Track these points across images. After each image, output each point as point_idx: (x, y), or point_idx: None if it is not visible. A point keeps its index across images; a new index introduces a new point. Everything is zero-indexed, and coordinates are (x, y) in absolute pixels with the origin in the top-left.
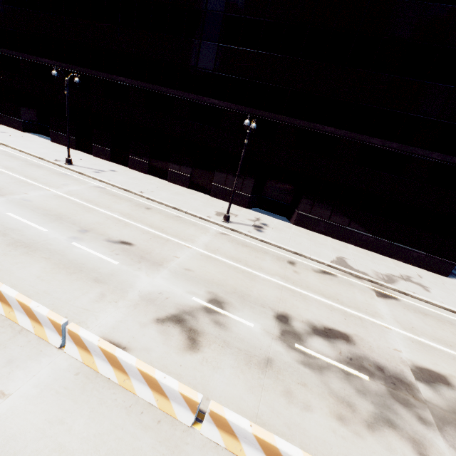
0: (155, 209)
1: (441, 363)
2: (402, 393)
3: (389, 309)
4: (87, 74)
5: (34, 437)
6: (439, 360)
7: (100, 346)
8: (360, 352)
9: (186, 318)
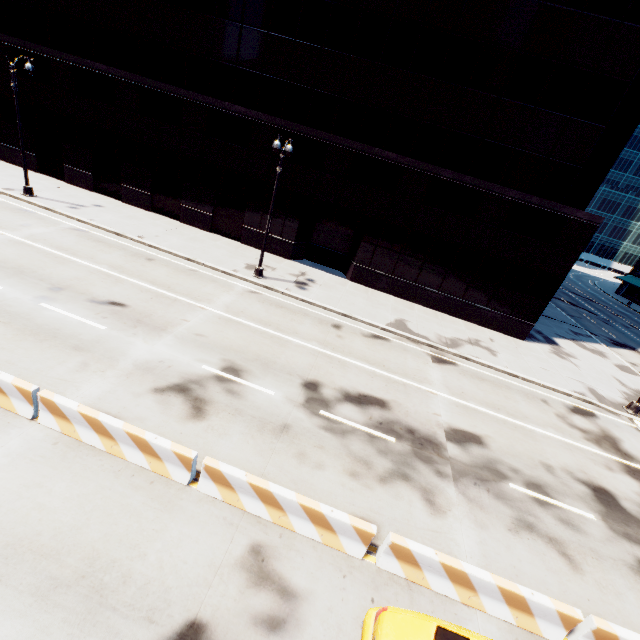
0: (160, 260)
1: (480, 425)
2: (428, 452)
3: (442, 375)
4: (46, 55)
5: (9, 499)
6: (480, 423)
7: (81, 412)
8: (393, 417)
9: (192, 387)
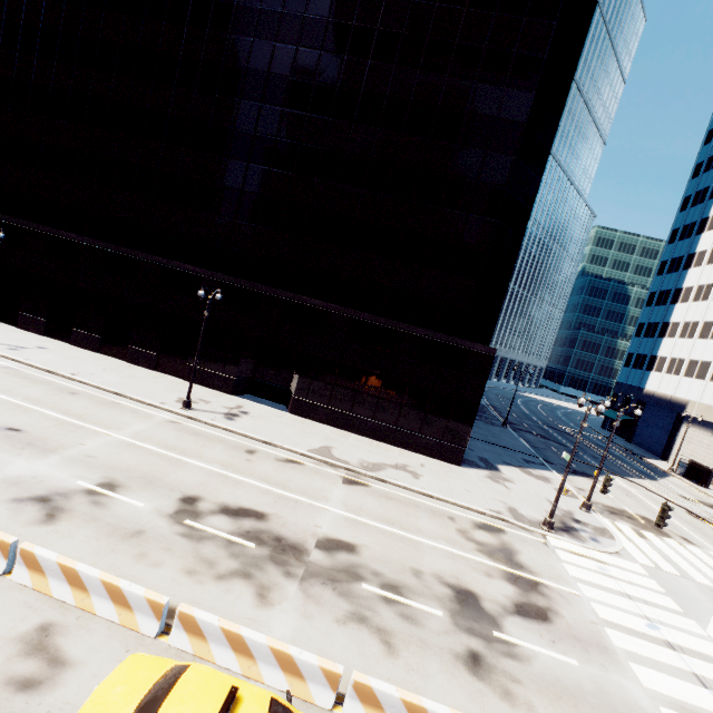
0: (85, 394)
1: (362, 536)
2: (286, 556)
3: (346, 494)
4: (25, 226)
5: None
6: (363, 534)
7: None
8: (266, 527)
9: (56, 498)
